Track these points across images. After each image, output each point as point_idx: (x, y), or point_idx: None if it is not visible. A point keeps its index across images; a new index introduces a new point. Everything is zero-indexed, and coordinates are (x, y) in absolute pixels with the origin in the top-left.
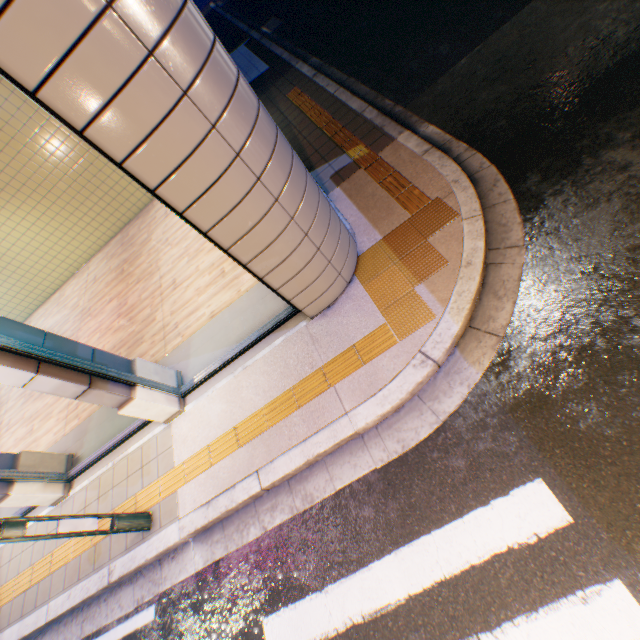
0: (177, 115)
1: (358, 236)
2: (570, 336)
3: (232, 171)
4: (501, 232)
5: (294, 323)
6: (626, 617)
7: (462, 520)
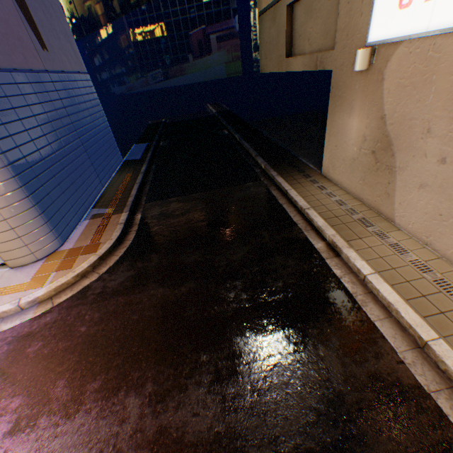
0: None
1: (68, 243)
2: (69, 314)
3: None
4: (104, 266)
5: (6, 267)
6: None
7: None
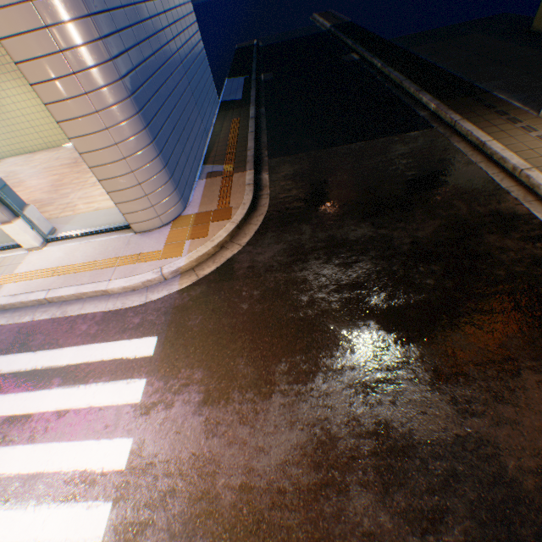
0: (79, 100)
1: (190, 206)
2: (221, 289)
3: (102, 134)
4: (242, 236)
5: (128, 232)
6: (136, 392)
7: (116, 342)
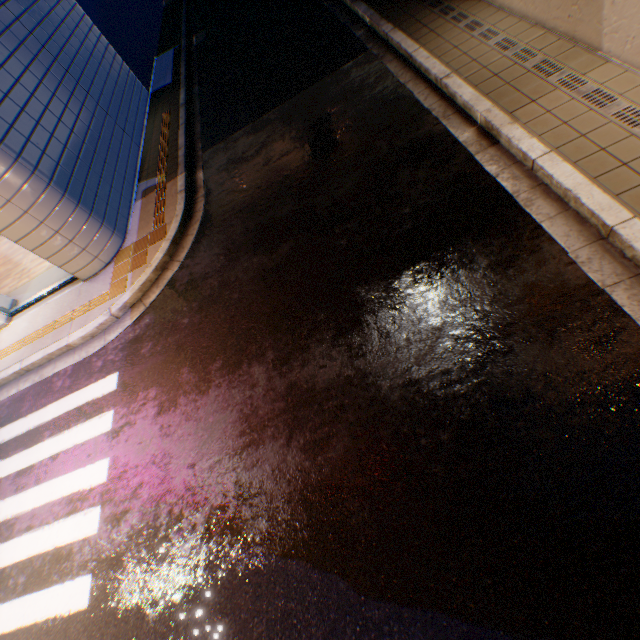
0: None
1: (130, 236)
2: (166, 311)
3: None
4: (181, 252)
5: (79, 282)
6: (107, 422)
7: (87, 388)
